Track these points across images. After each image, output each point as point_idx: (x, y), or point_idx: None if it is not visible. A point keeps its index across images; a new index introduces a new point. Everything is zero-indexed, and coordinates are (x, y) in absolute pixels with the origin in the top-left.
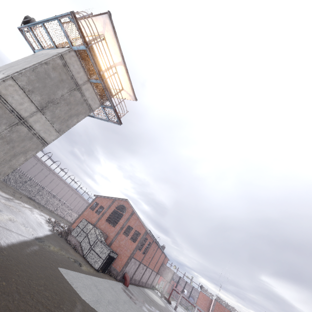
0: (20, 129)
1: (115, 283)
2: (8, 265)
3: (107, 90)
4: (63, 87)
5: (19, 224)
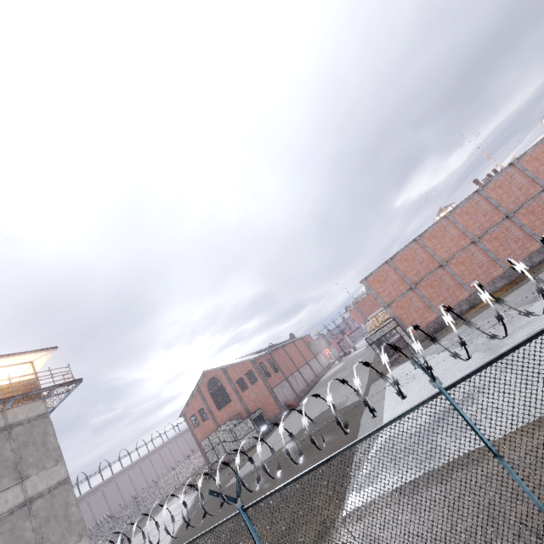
0: (37, 507)
1: (285, 421)
2: (186, 539)
3: (29, 392)
4: (1, 448)
5: (162, 532)
